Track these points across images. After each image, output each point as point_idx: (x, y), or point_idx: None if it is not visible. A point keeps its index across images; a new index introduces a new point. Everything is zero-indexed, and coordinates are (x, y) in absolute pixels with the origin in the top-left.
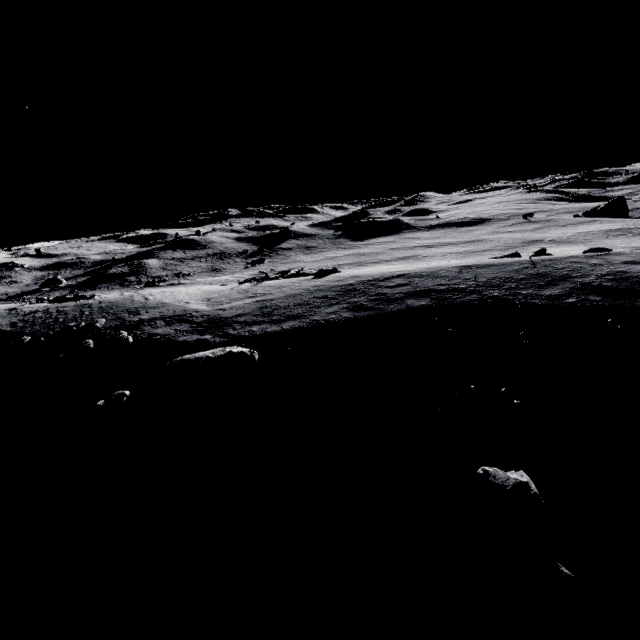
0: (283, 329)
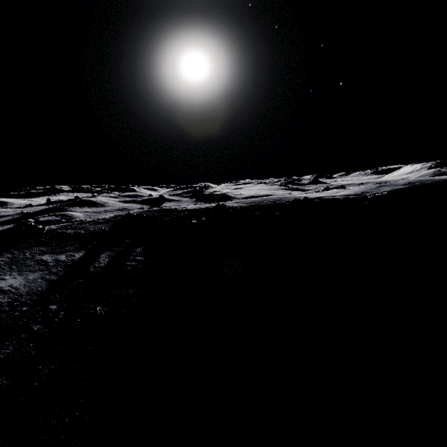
0: (383, 191)
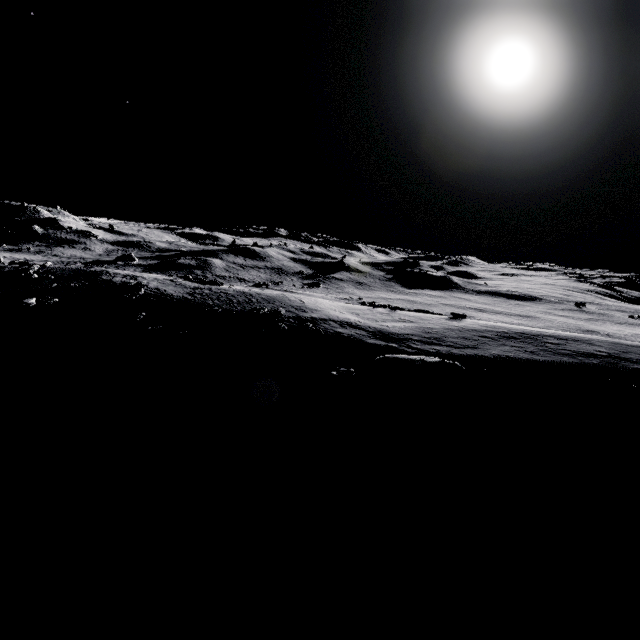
0: (468, 354)
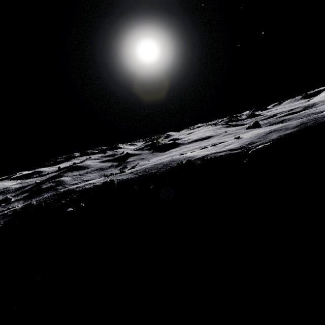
0: (269, 140)
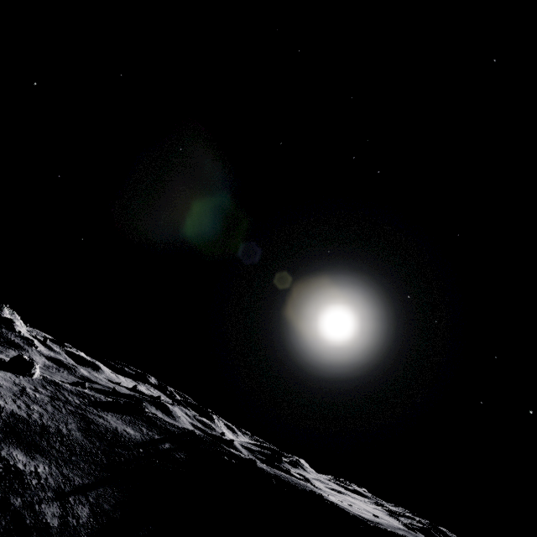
0: (394, 531)
